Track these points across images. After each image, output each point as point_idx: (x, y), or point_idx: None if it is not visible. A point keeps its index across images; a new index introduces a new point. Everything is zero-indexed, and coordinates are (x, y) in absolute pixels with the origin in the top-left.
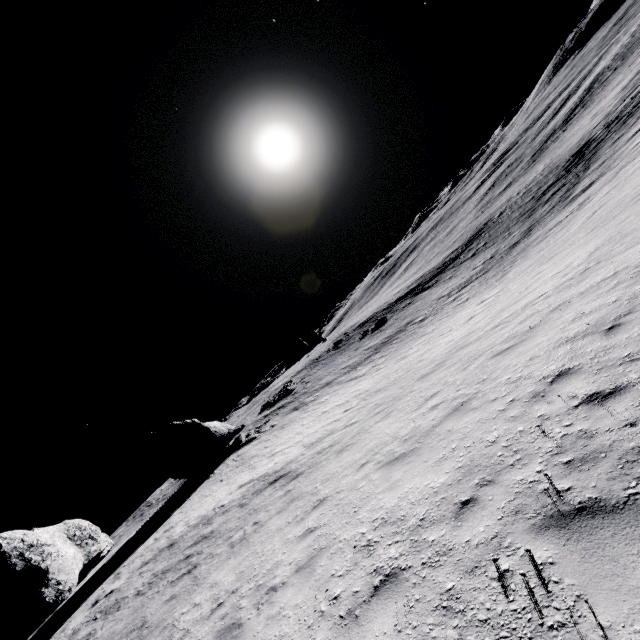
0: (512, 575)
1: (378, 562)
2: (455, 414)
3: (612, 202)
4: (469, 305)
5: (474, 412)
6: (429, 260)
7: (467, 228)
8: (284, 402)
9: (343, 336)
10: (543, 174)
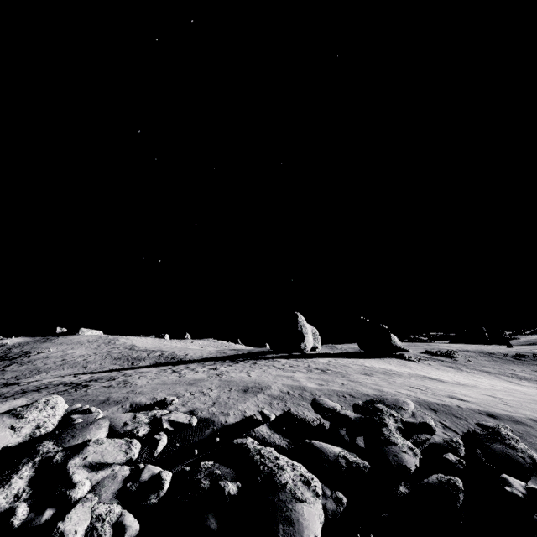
0: (513, 404)
1: (479, 394)
2: None
3: None
4: None
5: None
6: None
7: None
8: (443, 359)
9: (531, 354)
10: None
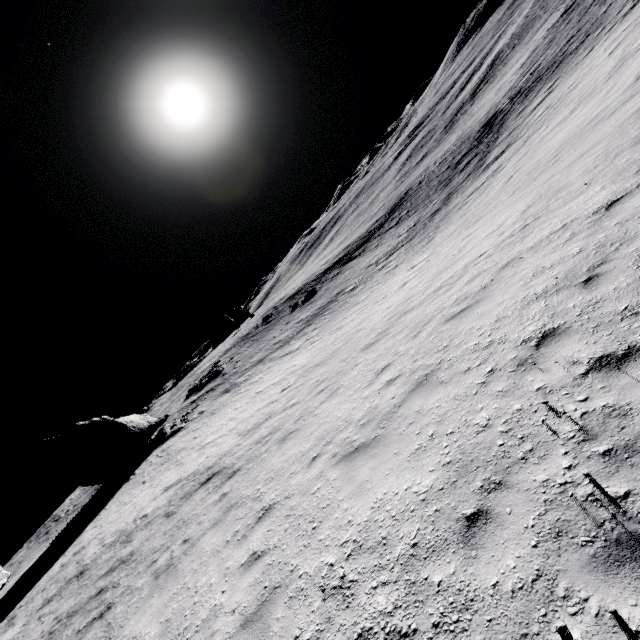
0: None
1: (363, 620)
2: (420, 390)
3: (527, 167)
4: (399, 271)
5: (445, 387)
6: (354, 230)
7: (389, 197)
8: (213, 385)
9: (272, 310)
10: (456, 144)
